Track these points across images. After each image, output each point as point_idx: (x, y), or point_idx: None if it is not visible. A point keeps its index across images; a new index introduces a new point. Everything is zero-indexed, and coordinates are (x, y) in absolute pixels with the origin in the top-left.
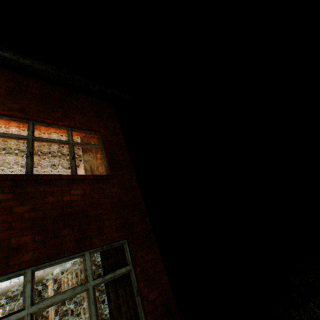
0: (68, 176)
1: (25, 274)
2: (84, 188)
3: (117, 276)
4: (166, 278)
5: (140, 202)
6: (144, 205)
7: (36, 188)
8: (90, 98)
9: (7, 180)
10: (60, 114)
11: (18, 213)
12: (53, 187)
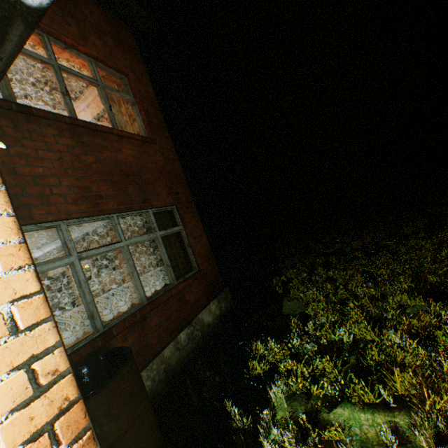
0: (118, 131)
1: (112, 219)
2: (133, 149)
3: (174, 233)
4: (205, 239)
5: (181, 175)
6: (184, 178)
7: (92, 139)
8: (101, 9)
9: (66, 123)
10: (75, 30)
11: (88, 164)
12: (107, 142)
